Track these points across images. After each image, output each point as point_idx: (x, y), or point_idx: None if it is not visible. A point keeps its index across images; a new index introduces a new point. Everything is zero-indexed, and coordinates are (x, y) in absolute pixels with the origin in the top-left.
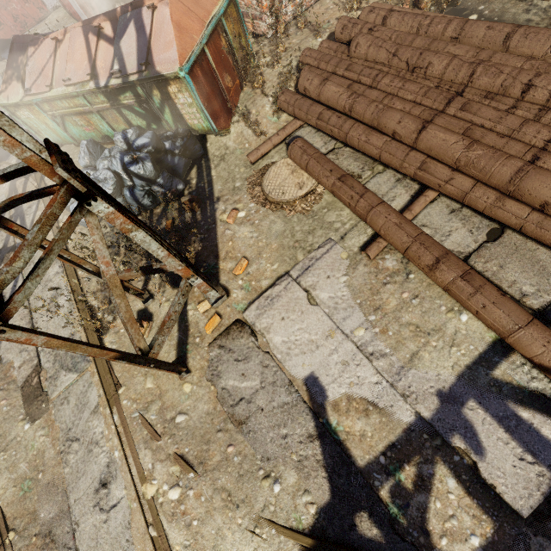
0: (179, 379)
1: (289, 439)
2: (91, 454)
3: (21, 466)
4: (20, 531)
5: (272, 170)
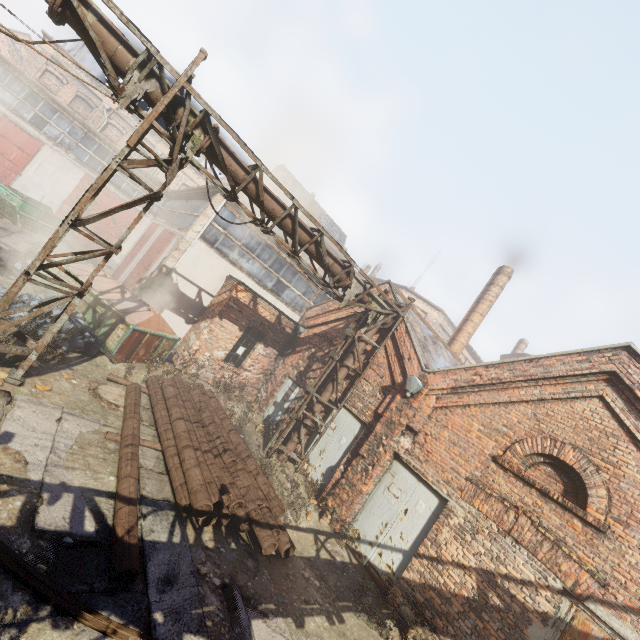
0: None
1: None
2: None
3: None
4: None
5: (113, 387)
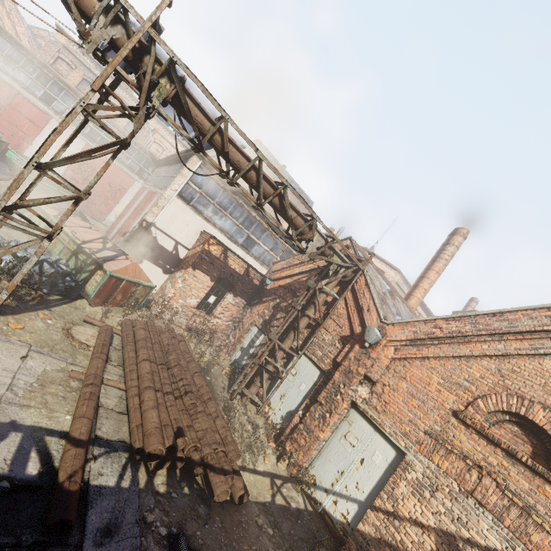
0: None
1: None
2: None
3: None
4: None
5: (87, 328)
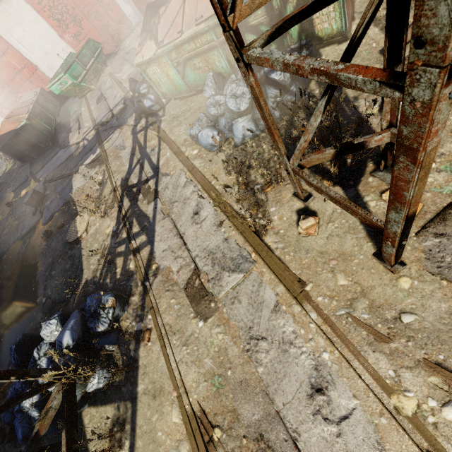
0: (388, 273)
1: None
2: (287, 354)
3: (206, 361)
4: (225, 429)
5: None
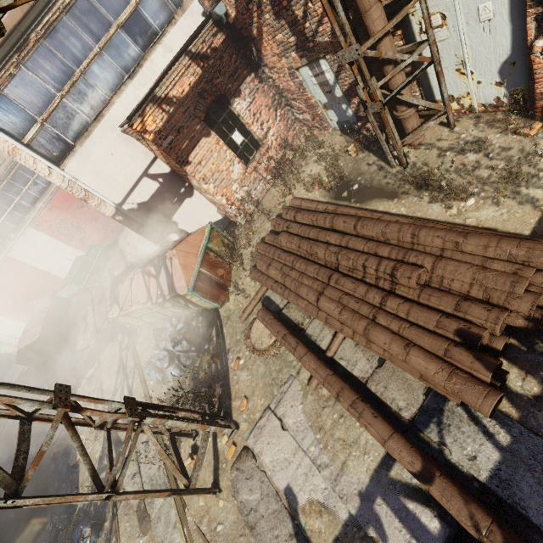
0: (216, 497)
1: (279, 538)
2: None
3: None
4: None
5: (254, 325)
